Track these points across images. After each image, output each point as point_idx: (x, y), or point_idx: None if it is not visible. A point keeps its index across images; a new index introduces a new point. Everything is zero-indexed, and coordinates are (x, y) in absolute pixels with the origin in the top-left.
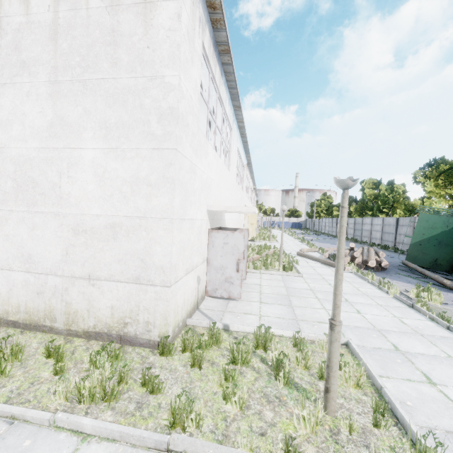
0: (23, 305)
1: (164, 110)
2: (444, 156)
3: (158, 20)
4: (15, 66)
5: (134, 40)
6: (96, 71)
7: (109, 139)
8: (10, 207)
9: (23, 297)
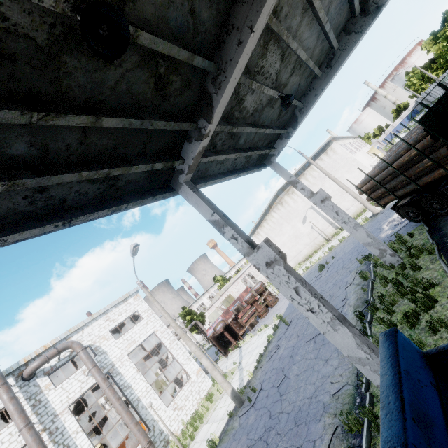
0: (362, 206)
1: (353, 160)
2: (445, 11)
3: (339, 152)
4: (323, 179)
5: (338, 158)
6: (337, 167)
7: (349, 172)
8: (343, 196)
9: (360, 205)
